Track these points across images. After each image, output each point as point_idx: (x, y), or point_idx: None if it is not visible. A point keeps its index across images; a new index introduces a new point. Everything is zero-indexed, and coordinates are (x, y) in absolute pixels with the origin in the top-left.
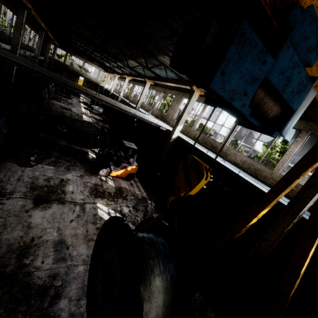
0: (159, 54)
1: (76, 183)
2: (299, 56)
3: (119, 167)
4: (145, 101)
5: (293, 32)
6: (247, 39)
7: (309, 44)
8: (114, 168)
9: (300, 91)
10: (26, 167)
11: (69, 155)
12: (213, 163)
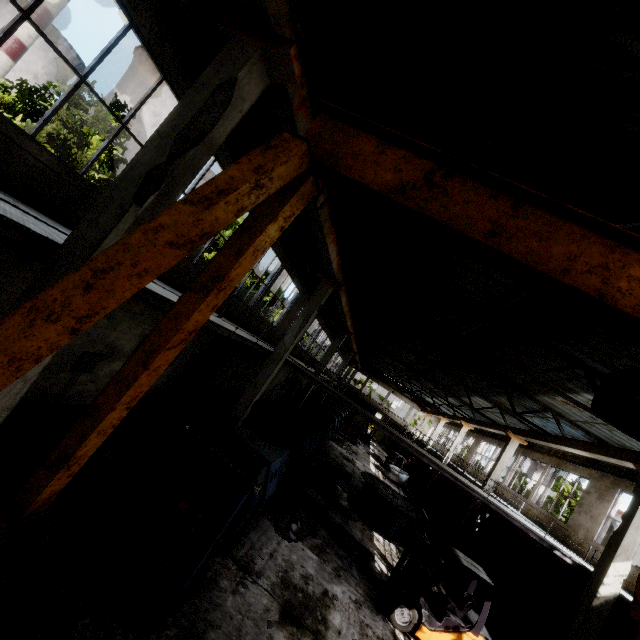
0: (541, 392)
1: (347, 614)
2: None
3: (442, 620)
4: (505, 477)
5: None
6: None
7: None
8: (427, 616)
9: None
10: (283, 538)
11: (342, 546)
12: None
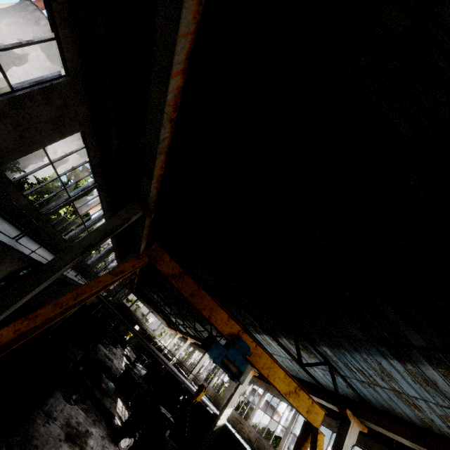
0: None
1: (97, 441)
2: (242, 352)
3: None
4: (202, 373)
5: (237, 344)
6: (218, 344)
7: (245, 349)
8: None
9: (243, 364)
10: (67, 403)
11: (99, 410)
12: (208, 385)
